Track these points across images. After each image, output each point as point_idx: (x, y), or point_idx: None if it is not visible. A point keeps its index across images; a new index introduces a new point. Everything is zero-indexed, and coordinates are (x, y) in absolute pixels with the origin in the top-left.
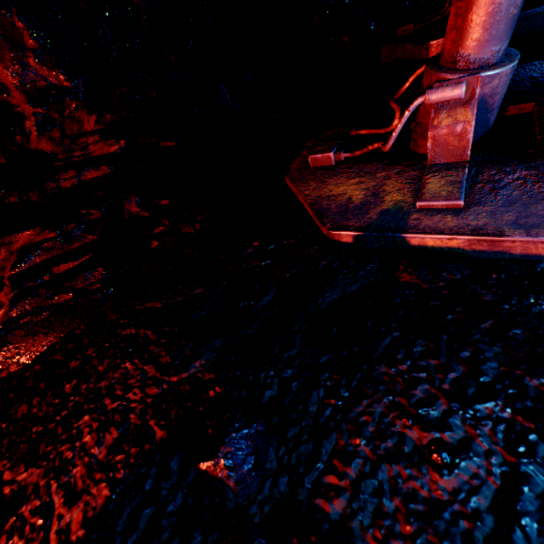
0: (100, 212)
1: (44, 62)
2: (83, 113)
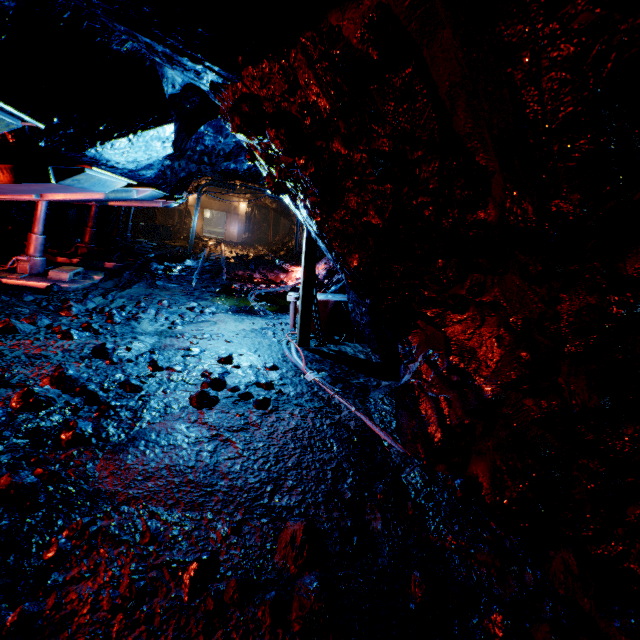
0: None
1: None
2: None
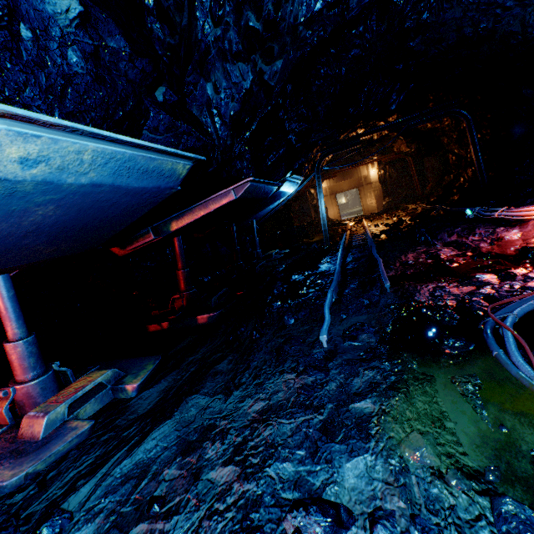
0: None
1: None
2: None
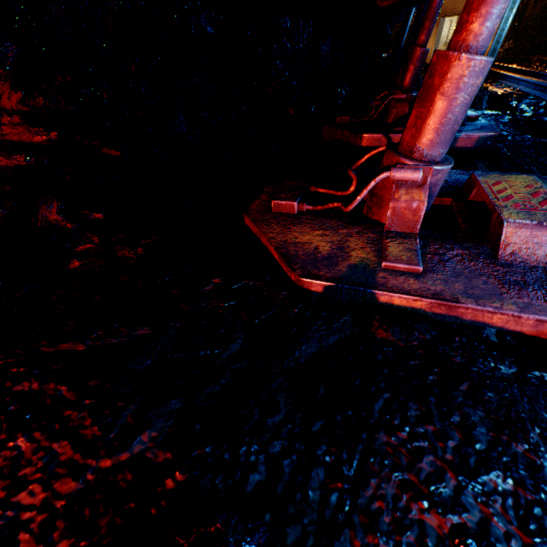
0: (1, 211)
1: None
2: (5, 85)
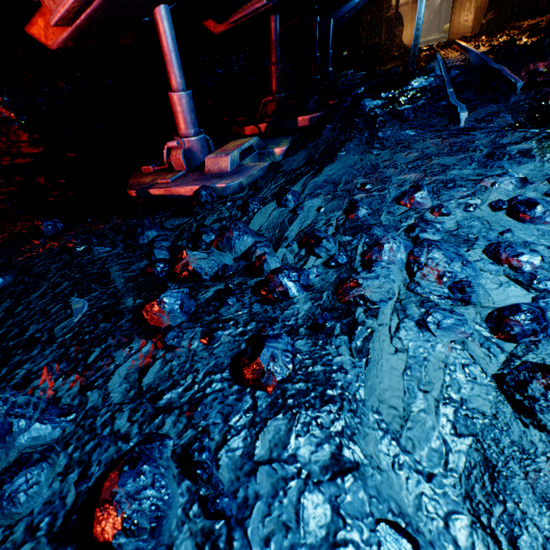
0: (22, 178)
1: (5, 107)
2: (22, 132)
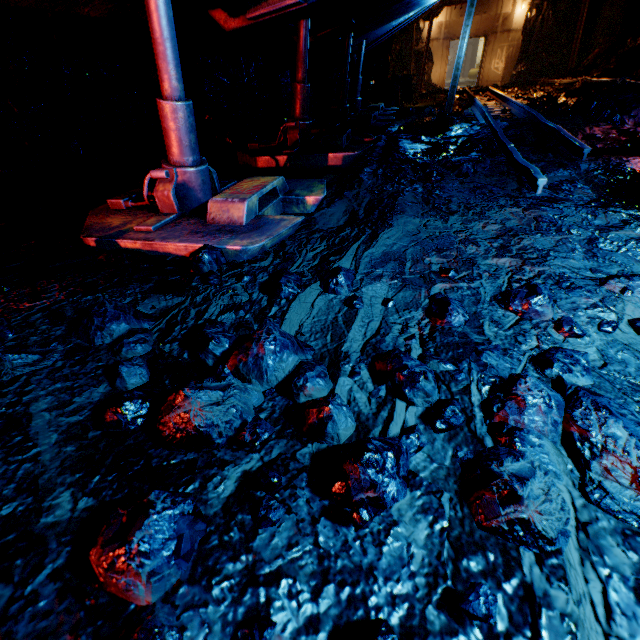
0: None
1: None
2: None
